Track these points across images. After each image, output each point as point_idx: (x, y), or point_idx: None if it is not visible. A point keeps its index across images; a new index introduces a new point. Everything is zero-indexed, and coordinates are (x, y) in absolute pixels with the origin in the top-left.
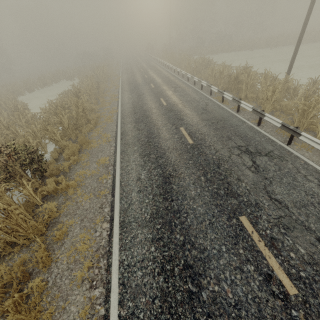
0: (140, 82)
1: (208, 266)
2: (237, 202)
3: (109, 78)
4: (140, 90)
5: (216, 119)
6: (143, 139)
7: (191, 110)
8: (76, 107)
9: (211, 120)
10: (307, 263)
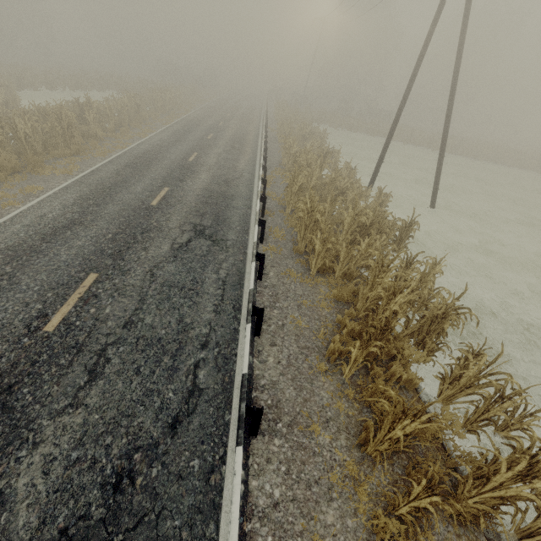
0: (201, 127)
1: (1, 294)
2: (110, 263)
3: (175, 109)
4: (187, 135)
5: (222, 194)
6: (107, 183)
7: (210, 176)
8: (57, 120)
9: (213, 193)
10: (96, 319)
